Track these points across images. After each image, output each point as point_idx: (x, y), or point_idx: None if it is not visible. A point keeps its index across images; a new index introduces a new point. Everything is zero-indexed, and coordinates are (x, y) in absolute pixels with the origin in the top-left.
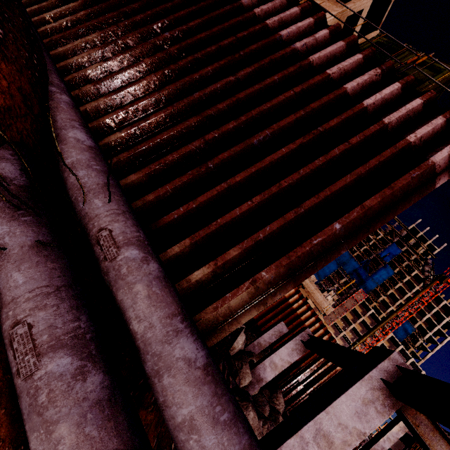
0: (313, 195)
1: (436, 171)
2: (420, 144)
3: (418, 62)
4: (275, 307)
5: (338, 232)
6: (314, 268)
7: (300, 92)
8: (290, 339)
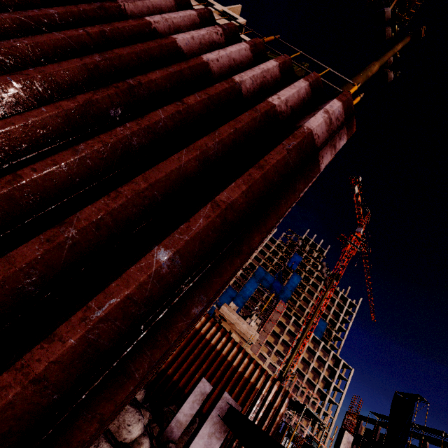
0: (108, 192)
1: (317, 144)
2: (288, 111)
3: (265, 39)
4: (197, 356)
5: (168, 269)
6: (122, 382)
7: (99, 35)
8: (205, 419)
